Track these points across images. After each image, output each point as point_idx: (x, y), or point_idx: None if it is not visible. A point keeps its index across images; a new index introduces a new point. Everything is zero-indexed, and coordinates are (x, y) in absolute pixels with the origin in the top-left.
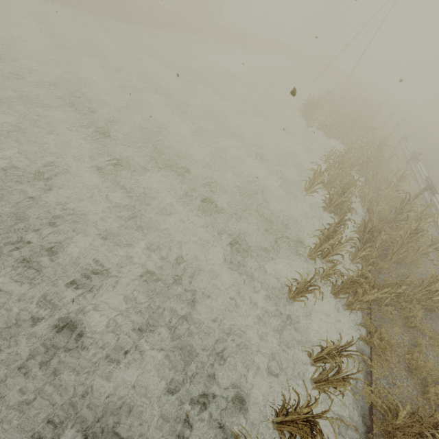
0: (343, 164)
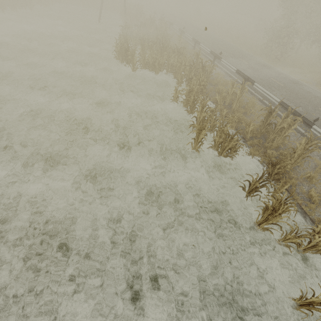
0: (197, 101)
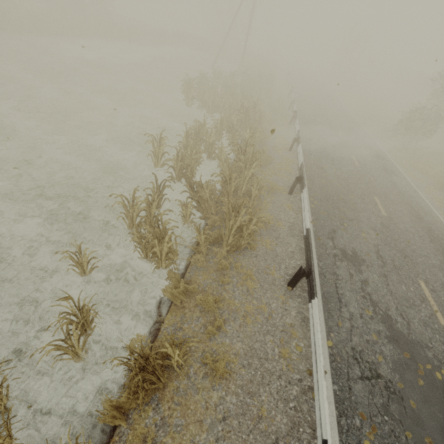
0: (200, 133)
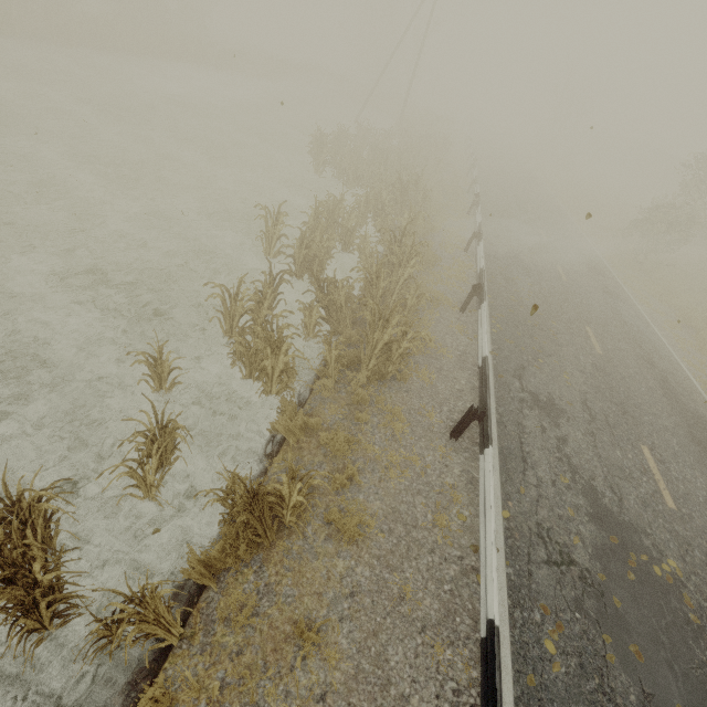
0: (335, 213)
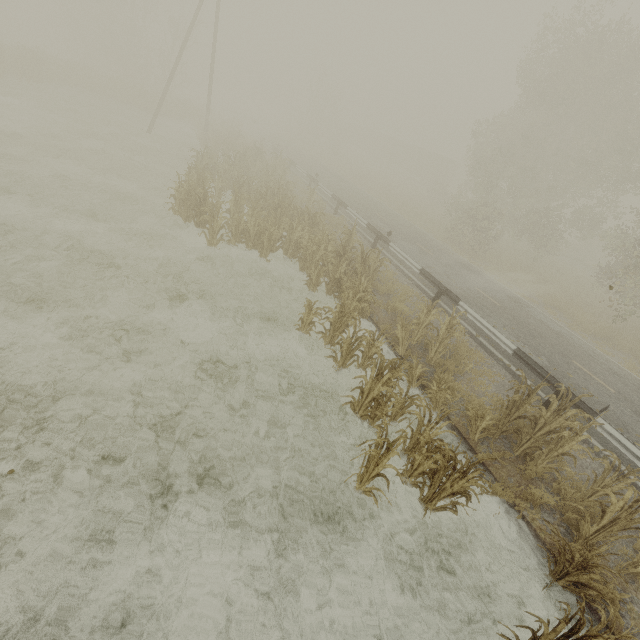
0: (360, 342)
